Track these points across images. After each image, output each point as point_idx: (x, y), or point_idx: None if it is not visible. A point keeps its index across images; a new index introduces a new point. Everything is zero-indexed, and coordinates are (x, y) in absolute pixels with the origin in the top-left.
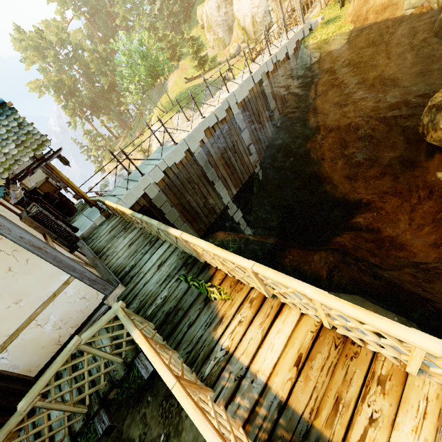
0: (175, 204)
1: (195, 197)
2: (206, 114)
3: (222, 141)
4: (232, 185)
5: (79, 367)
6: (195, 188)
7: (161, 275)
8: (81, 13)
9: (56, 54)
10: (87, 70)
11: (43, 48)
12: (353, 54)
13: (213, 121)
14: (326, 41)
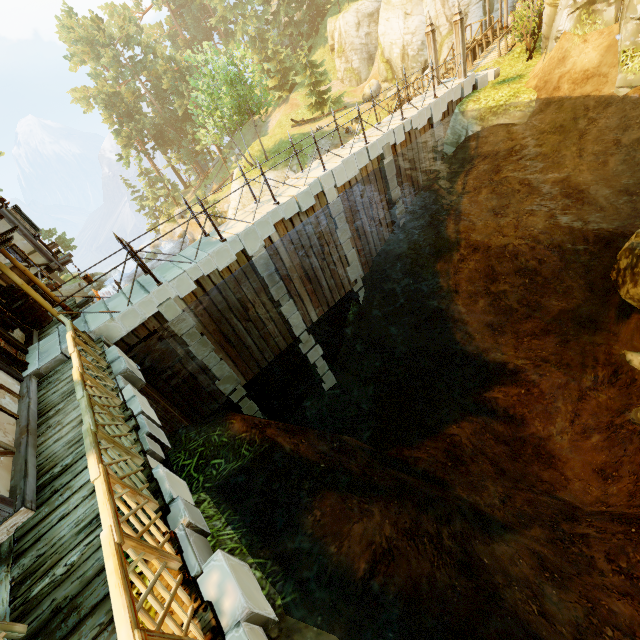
0: (211, 330)
1: (245, 321)
2: (284, 198)
3: (303, 242)
4: (312, 307)
5: None
6: (247, 309)
7: (90, 509)
8: (164, 1)
9: (116, 56)
10: (158, 84)
11: (100, 44)
12: (530, 138)
13: (291, 210)
14: (493, 109)
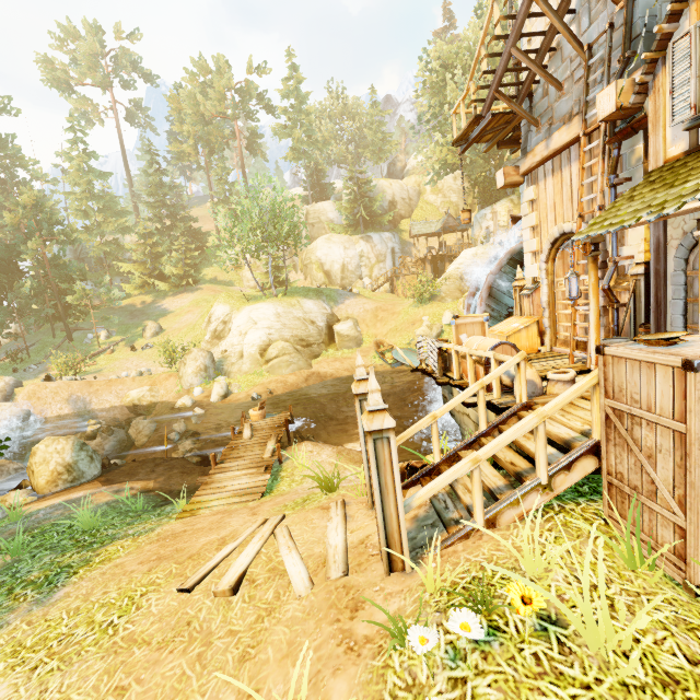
0: None
1: None
2: None
3: None
4: None
5: None
6: None
7: None
8: None
9: None
10: None
11: None
12: None
13: None
14: None
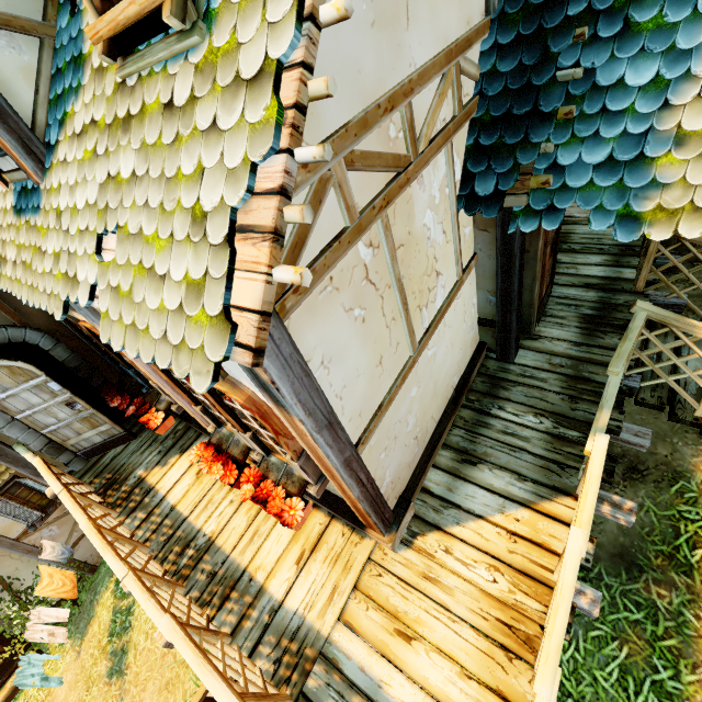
0: None
1: None
2: None
3: None
4: None
5: (575, 248)
6: None
7: None
8: None
9: None
10: None
11: None
12: None
13: None
14: None
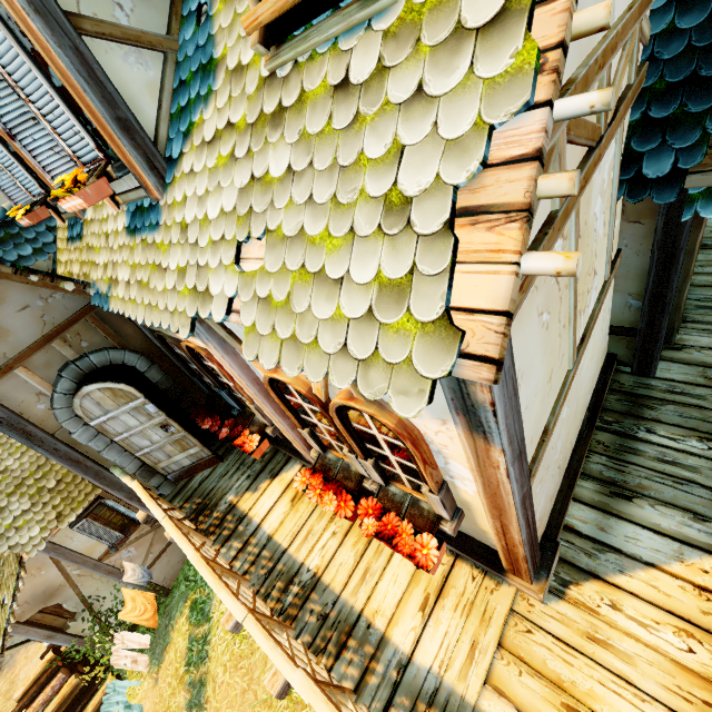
0: None
1: None
2: None
3: None
4: None
5: (706, 243)
6: None
7: None
8: None
9: None
10: None
11: None
12: None
13: None
14: None
